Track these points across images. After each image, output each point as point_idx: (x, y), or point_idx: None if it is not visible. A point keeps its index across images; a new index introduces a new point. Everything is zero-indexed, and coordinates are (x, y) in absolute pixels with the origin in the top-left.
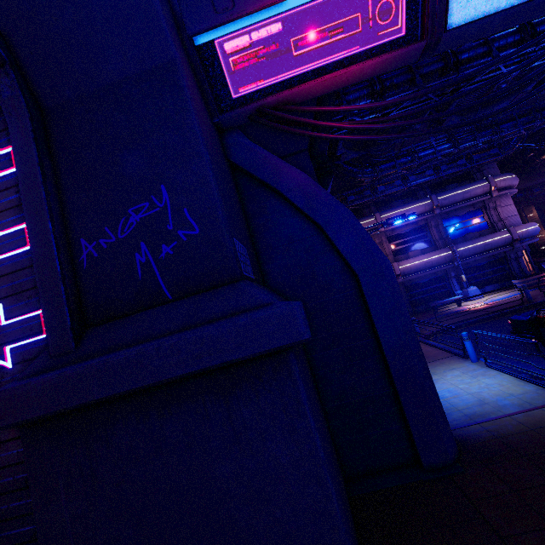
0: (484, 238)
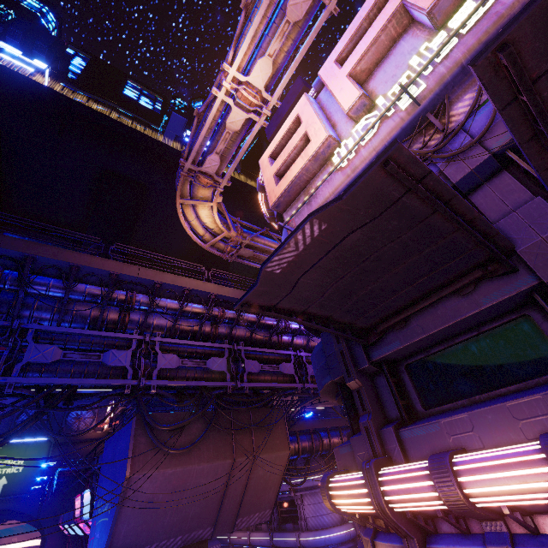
0: (285, 535)
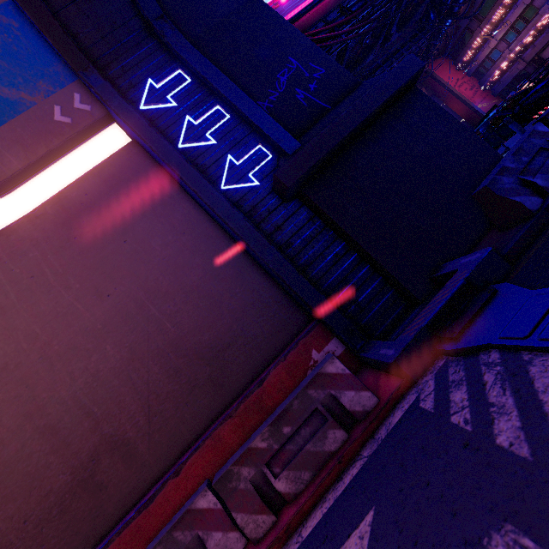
0: None
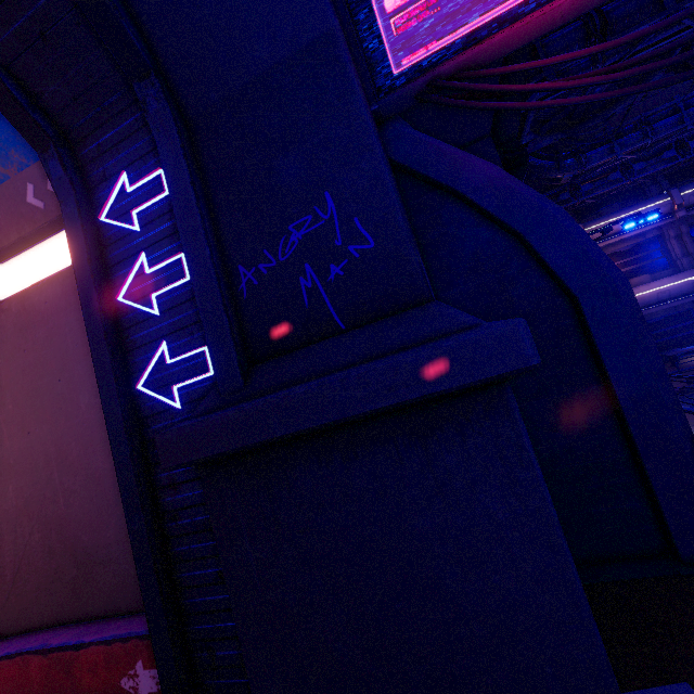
0: None
